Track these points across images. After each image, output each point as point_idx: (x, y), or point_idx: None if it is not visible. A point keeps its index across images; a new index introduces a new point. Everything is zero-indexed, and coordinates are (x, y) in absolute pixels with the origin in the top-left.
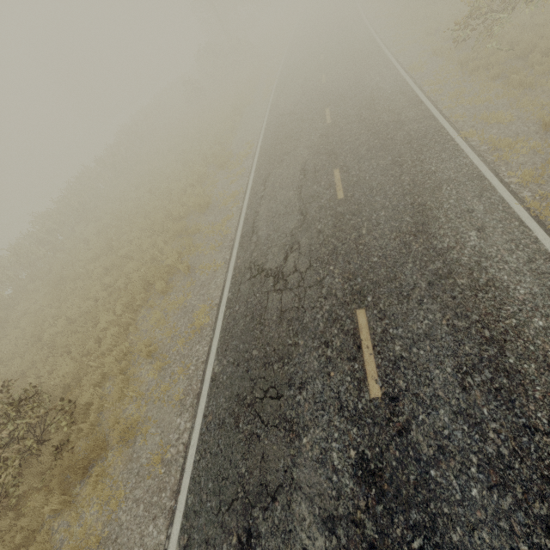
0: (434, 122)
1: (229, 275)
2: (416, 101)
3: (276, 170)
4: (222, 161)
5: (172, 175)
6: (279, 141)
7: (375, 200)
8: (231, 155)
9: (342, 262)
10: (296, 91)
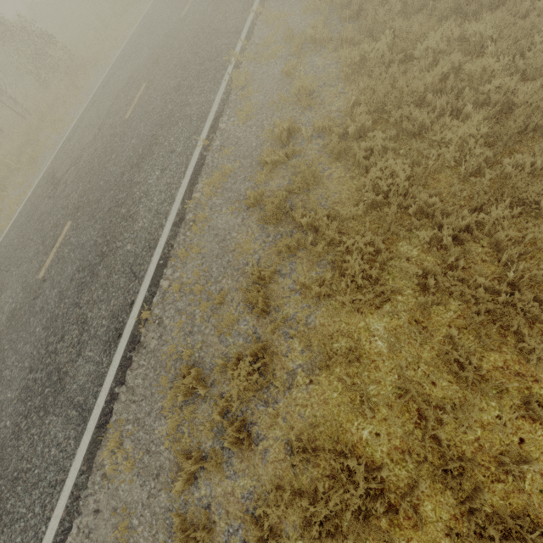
0: None
1: None
2: None
3: None
4: None
5: None
6: None
7: None
8: None
9: None
10: None
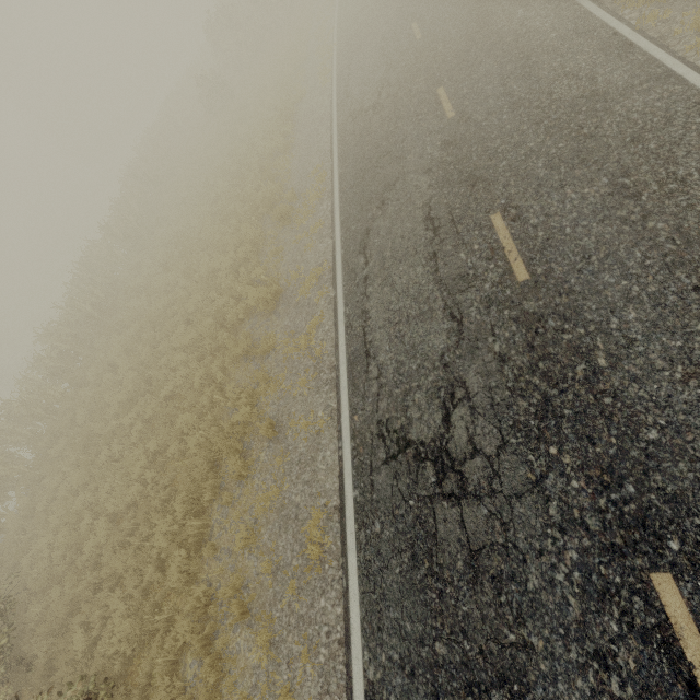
0: (678, 86)
1: (345, 448)
2: (619, 46)
3: (378, 223)
4: (282, 212)
5: (211, 242)
6: (369, 163)
7: (605, 283)
8: (294, 196)
9: (574, 438)
10: (375, 63)
